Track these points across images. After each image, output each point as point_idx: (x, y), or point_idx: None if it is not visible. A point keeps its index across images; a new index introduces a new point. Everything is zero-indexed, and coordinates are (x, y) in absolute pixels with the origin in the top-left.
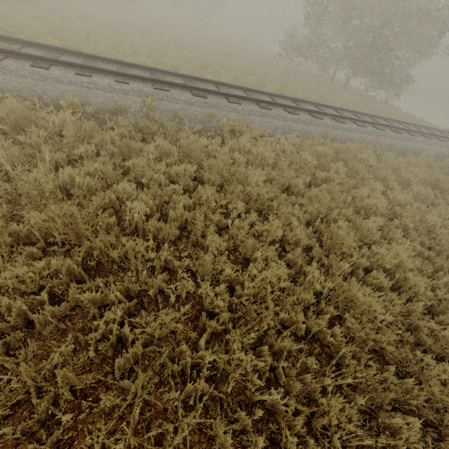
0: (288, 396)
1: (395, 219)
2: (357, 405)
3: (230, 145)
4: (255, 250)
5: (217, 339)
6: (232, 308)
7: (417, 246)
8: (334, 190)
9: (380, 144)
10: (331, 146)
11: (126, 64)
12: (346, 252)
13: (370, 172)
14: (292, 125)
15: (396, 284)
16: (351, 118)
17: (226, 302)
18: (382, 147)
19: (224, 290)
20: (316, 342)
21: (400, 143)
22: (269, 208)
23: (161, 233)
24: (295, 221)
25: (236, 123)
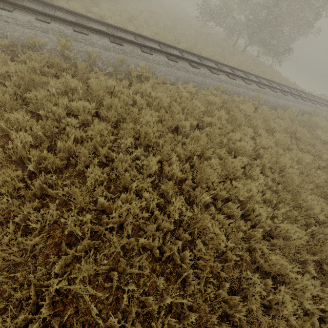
0: (129, 315)
1: (257, 159)
2: (188, 321)
3: (135, 88)
4: (132, 181)
5: (78, 262)
6: (100, 233)
7: (269, 182)
8: (214, 133)
9: (259, 99)
10: (220, 97)
11: (52, 5)
12: (211, 186)
13: (247, 120)
14: (193, 77)
15: (247, 212)
16: (241, 77)
17: (89, 230)
18: (260, 101)
19: (89, 219)
20: (170, 262)
21: (274, 100)
22: (157, 145)
23: (42, 163)
24: (174, 157)
25: (143, 69)
